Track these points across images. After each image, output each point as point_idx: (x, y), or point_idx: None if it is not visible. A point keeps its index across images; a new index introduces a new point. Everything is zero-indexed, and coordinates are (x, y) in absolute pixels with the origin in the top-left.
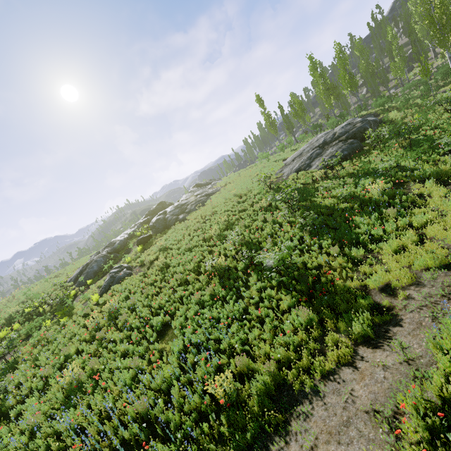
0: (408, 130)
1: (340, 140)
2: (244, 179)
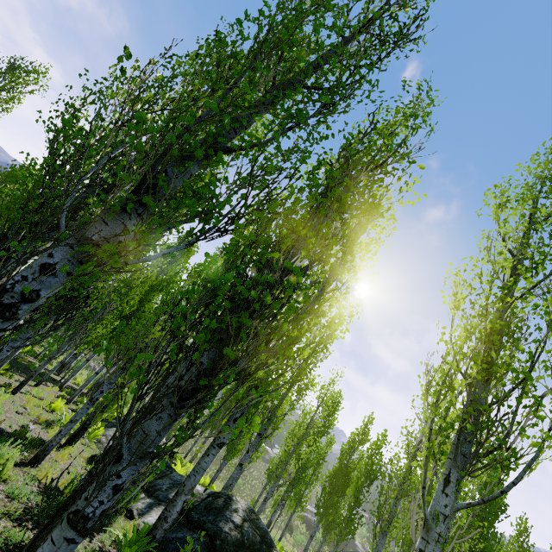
0: None
1: None
2: None
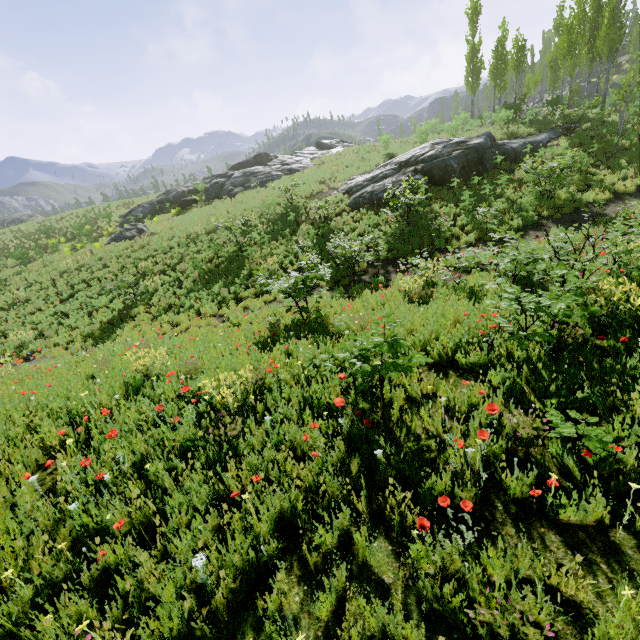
0: (477, 196)
1: (415, 168)
2: (328, 168)
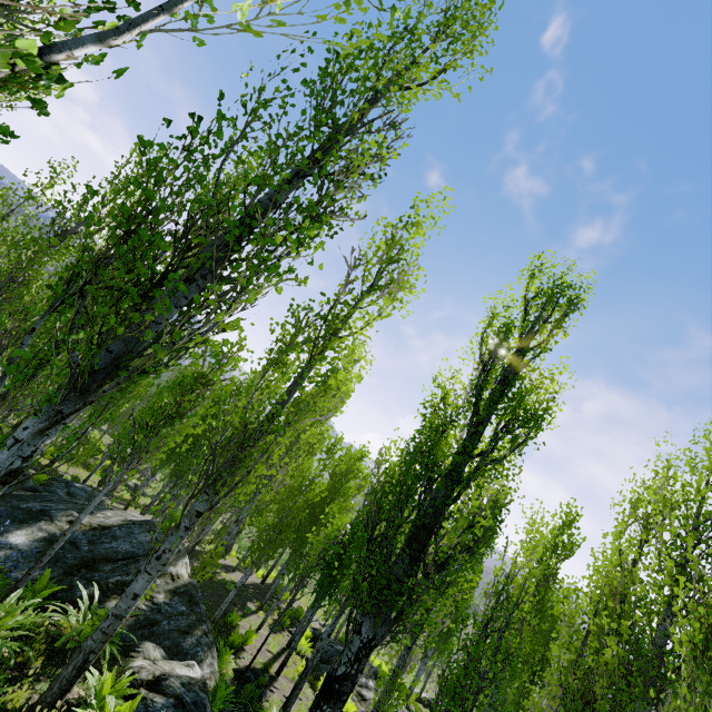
0: None
1: None
2: None
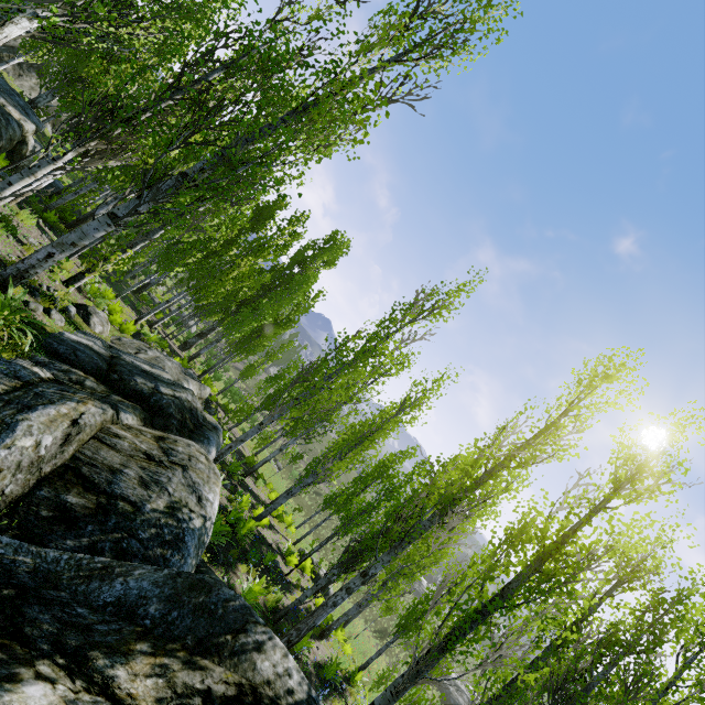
0: None
1: None
2: None
